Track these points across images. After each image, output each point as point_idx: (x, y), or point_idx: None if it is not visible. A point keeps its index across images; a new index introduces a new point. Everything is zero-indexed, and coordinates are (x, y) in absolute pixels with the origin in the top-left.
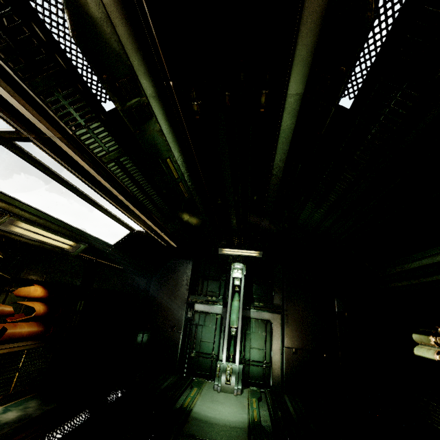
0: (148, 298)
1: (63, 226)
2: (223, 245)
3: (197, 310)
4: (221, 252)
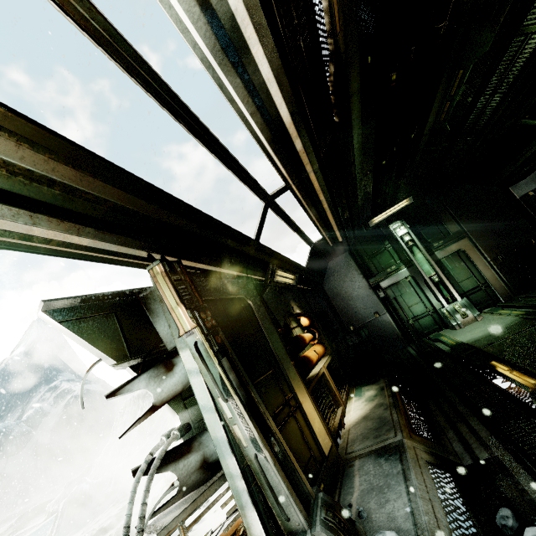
0: (334, 307)
1: (288, 263)
2: (365, 220)
3: (386, 287)
4: (372, 224)
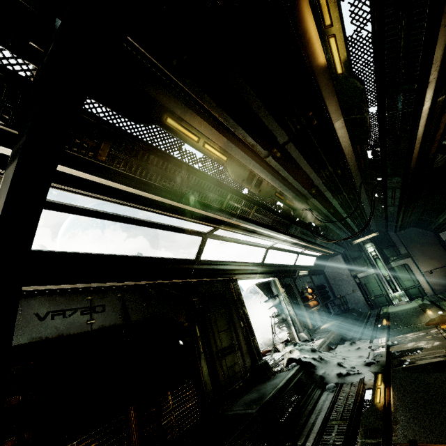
0: (330, 283)
1: (305, 267)
2: (351, 239)
3: (360, 277)
4: (354, 243)
